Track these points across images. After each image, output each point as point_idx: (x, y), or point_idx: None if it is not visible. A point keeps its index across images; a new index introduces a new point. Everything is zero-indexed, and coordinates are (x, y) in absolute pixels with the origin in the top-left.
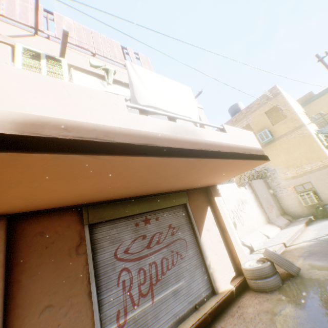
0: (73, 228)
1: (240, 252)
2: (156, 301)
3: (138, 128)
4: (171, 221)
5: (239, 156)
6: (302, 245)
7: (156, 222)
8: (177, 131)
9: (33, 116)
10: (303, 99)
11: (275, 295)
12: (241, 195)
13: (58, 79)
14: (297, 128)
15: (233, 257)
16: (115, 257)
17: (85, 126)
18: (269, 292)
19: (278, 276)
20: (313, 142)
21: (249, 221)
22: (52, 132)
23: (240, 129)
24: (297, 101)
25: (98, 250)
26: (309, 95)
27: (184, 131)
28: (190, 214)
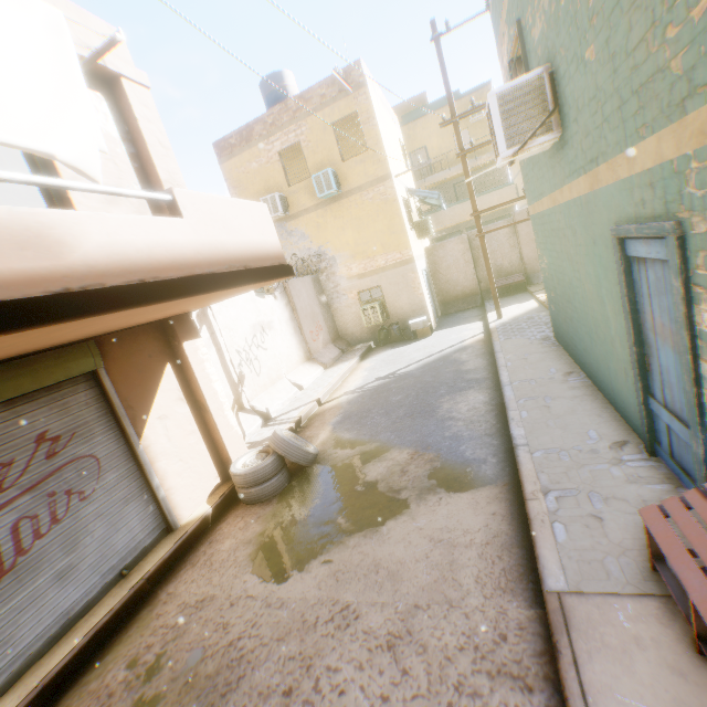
0: None
1: (234, 441)
2: (3, 615)
3: None
4: (46, 424)
5: (210, 284)
6: (342, 401)
7: None
8: None
9: None
10: (411, 107)
11: (272, 508)
12: (264, 313)
13: None
14: (380, 181)
15: (219, 453)
16: None
17: None
18: (266, 504)
19: (284, 474)
20: (398, 215)
21: (273, 364)
22: None
23: (232, 199)
24: (402, 108)
25: None
26: (421, 101)
27: None
28: (112, 395)
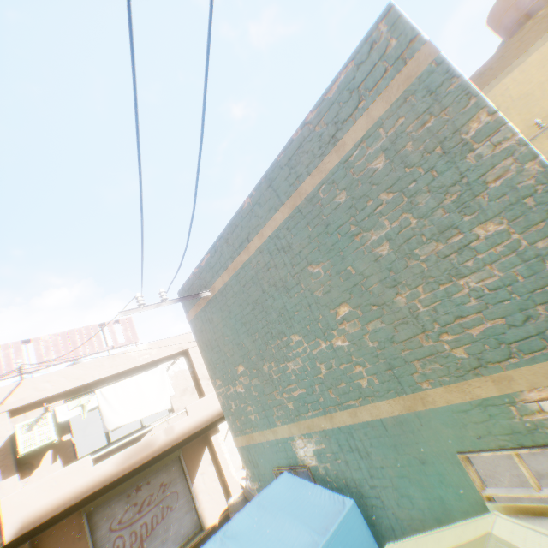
0: (75, 520)
1: (234, 484)
2: None
3: (101, 475)
4: (163, 478)
5: (196, 435)
6: None
7: (147, 485)
8: (133, 454)
9: (43, 509)
10: None
11: None
12: None
13: (50, 474)
14: None
15: (228, 490)
16: (111, 529)
17: (68, 497)
18: None
19: None
20: None
21: None
22: (52, 513)
23: (210, 395)
24: None
25: (96, 529)
26: None
27: (139, 449)
28: (183, 465)
